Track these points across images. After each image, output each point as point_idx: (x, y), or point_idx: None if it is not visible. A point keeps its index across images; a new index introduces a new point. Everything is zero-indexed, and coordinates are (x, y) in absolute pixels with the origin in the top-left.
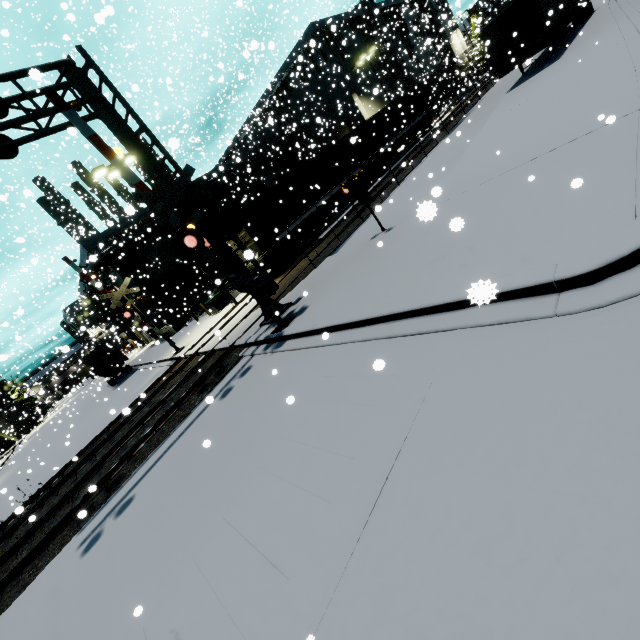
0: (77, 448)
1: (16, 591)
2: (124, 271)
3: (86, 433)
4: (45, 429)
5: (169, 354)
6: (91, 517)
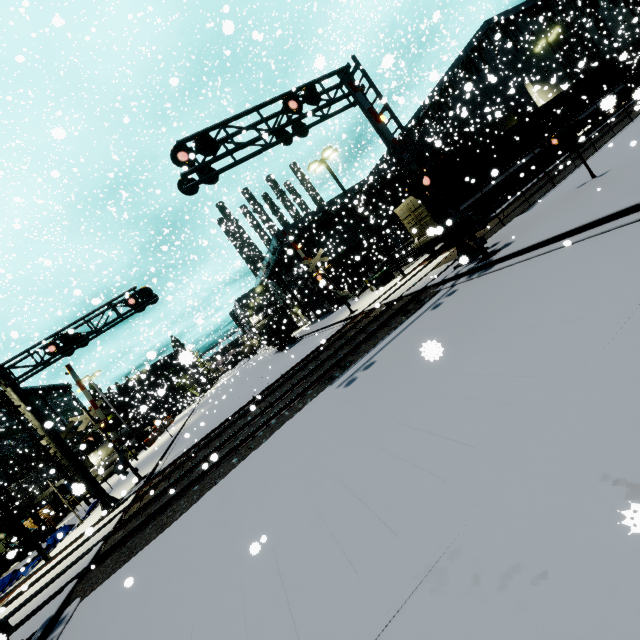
0: (277, 376)
1: (293, 412)
2: (300, 257)
3: (278, 370)
4: (223, 386)
5: (340, 318)
6: (335, 379)
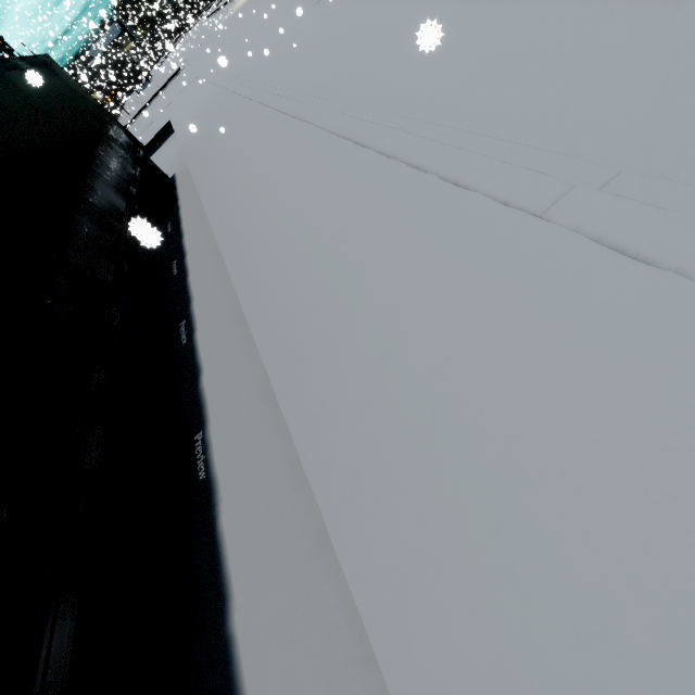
0: None
1: None
2: None
3: None
4: None
5: None
6: None
